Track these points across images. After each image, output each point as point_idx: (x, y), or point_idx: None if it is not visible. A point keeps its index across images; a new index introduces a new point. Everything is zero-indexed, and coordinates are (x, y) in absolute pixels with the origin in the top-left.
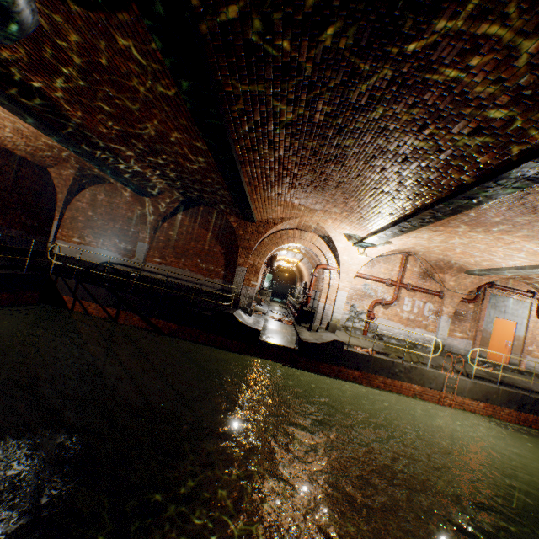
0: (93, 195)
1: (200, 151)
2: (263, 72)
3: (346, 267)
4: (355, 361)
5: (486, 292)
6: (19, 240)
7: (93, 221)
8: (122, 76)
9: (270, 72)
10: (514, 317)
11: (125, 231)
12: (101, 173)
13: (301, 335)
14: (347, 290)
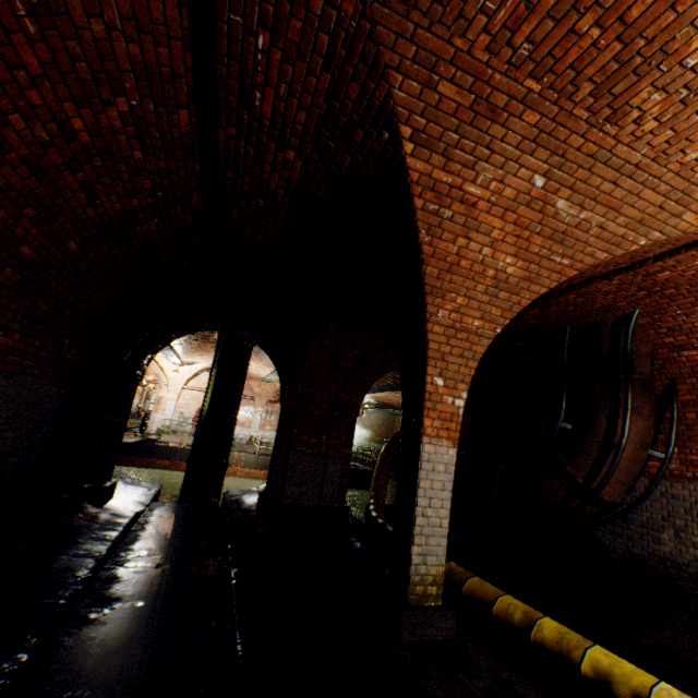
0: None
1: None
2: None
3: (174, 381)
4: (166, 453)
5: None
6: None
7: None
8: None
9: None
10: None
11: None
12: None
13: (126, 440)
14: (176, 400)
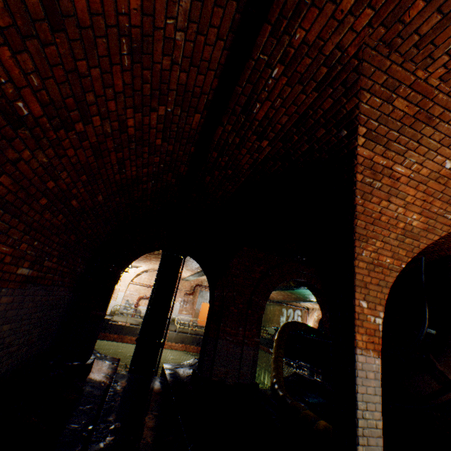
0: None
1: None
2: None
3: (124, 278)
4: (116, 329)
5: (198, 289)
6: None
7: None
8: None
9: None
10: None
11: None
12: None
13: None
14: (124, 291)
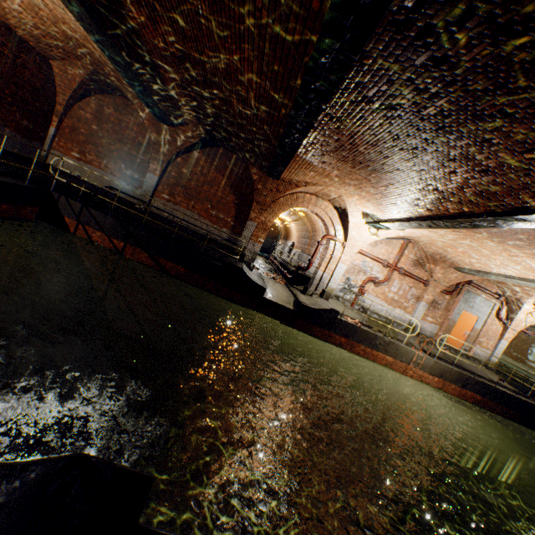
0: (99, 106)
1: (272, 102)
2: (416, 57)
3: (352, 242)
4: (345, 330)
5: (463, 288)
6: (12, 142)
7: (96, 137)
8: (235, 0)
9: (423, 59)
10: (478, 313)
11: (134, 157)
12: (119, 84)
13: (299, 298)
14: (347, 264)
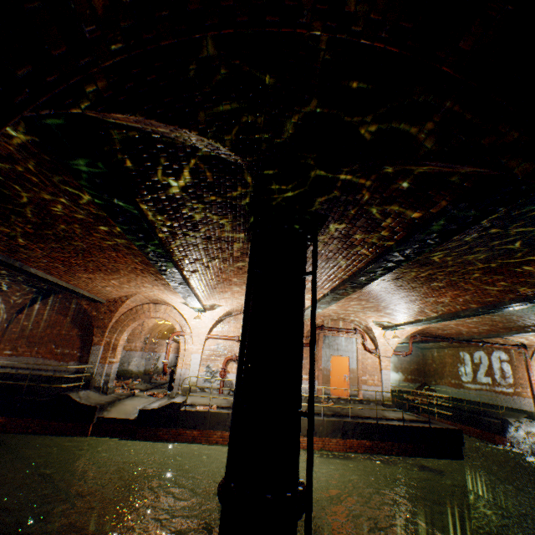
0: None
1: None
2: None
3: (197, 331)
4: (193, 420)
5: (320, 335)
6: None
7: None
8: None
9: None
10: (346, 353)
11: None
12: None
13: (150, 404)
14: (200, 352)
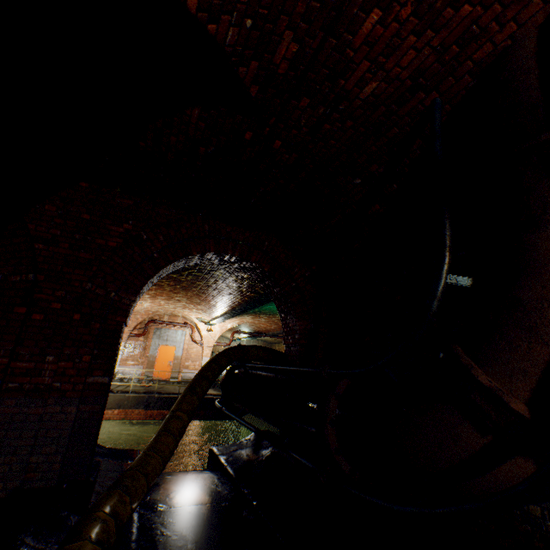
0: None
1: None
2: None
3: None
4: None
5: (152, 327)
6: None
7: None
8: None
9: None
10: (175, 343)
11: None
12: None
13: None
14: None
